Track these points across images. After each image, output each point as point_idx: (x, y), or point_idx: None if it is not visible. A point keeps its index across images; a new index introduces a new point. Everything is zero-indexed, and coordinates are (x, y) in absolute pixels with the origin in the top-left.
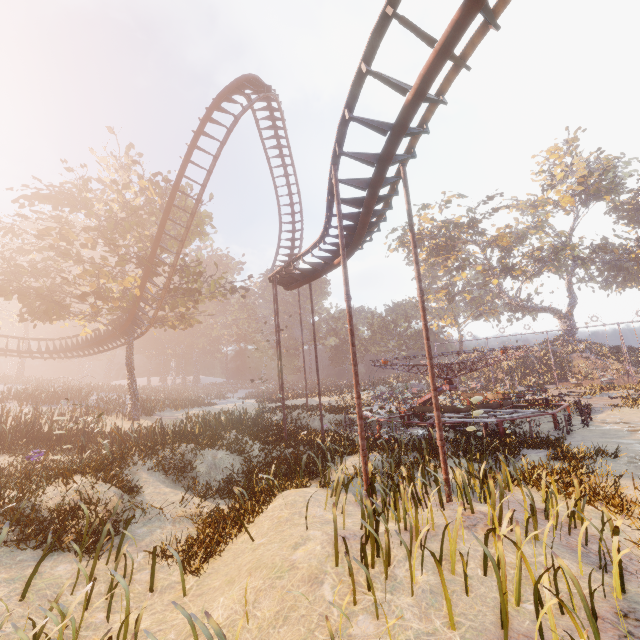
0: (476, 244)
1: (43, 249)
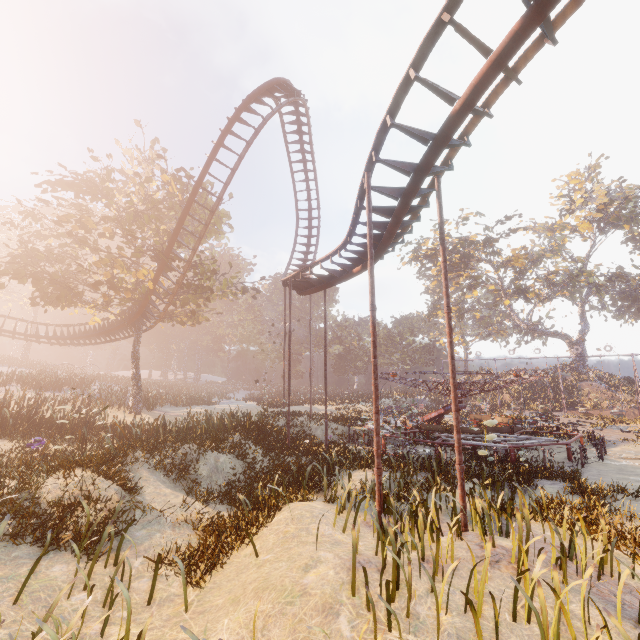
0: (490, 263)
1: (61, 235)
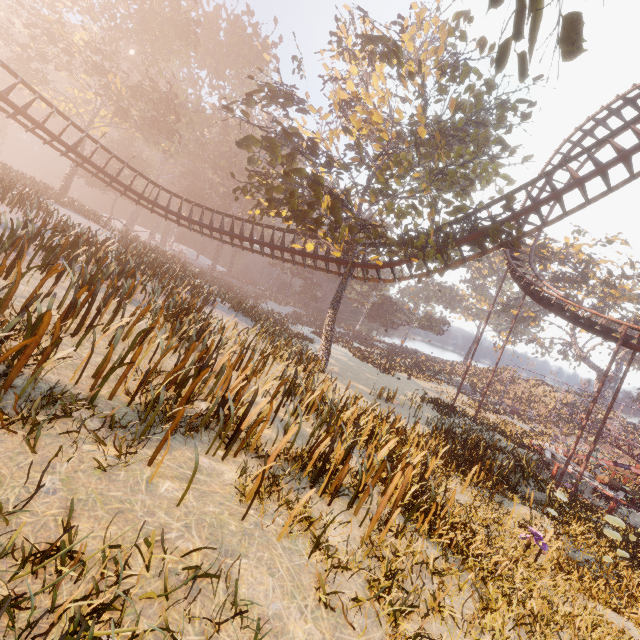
0: (588, 287)
1: (347, 128)
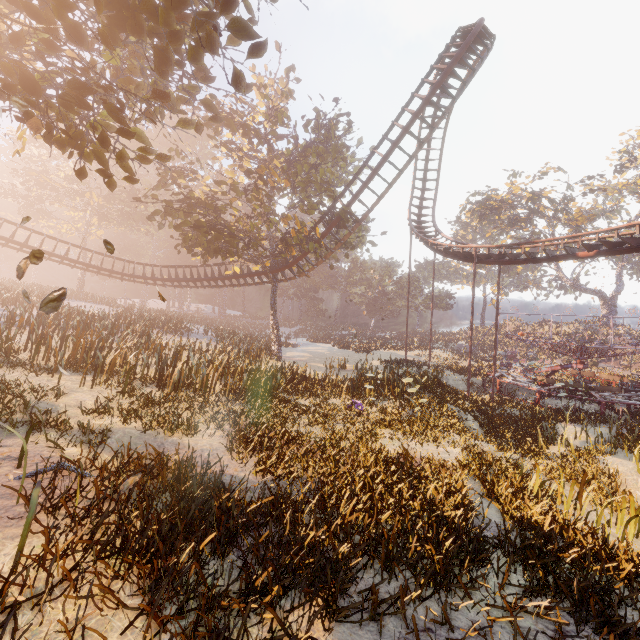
0: (550, 220)
1: (220, 181)
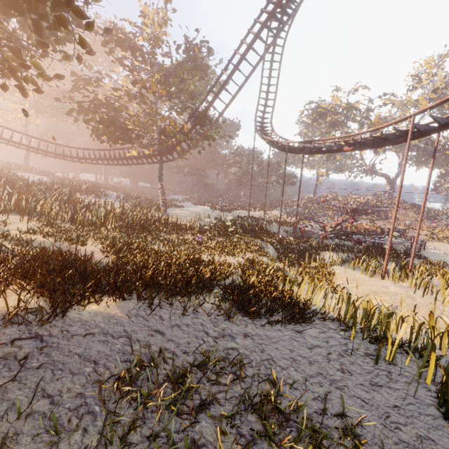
0: (359, 124)
1: (116, 88)
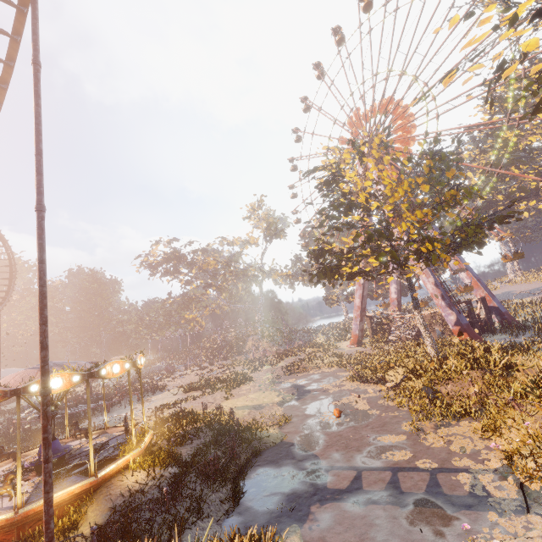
0: (198, 266)
1: None
